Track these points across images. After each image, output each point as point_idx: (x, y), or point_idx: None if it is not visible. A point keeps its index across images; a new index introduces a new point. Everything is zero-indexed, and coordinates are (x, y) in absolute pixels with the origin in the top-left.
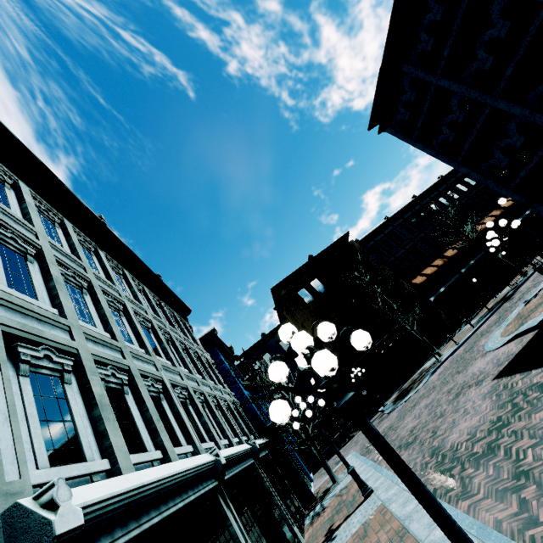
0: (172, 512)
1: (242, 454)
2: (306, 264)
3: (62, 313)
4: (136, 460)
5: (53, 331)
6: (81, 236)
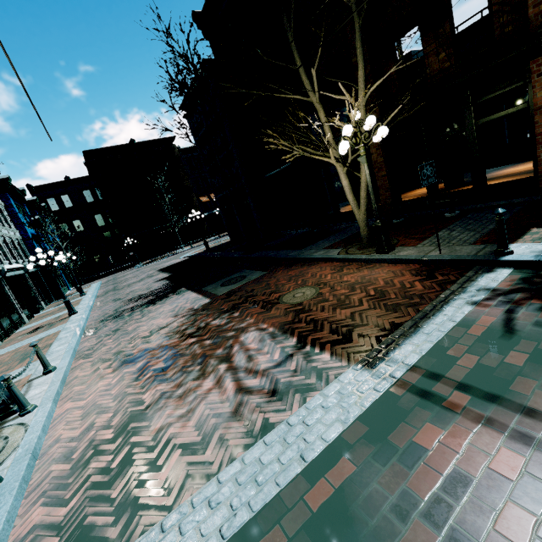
0: None
1: (17, 269)
2: (126, 145)
3: None
4: None
5: None
6: None
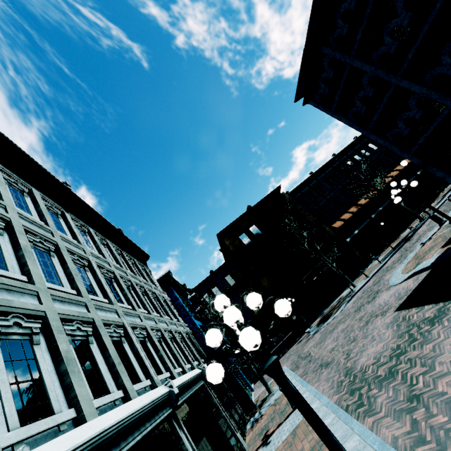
0: (131, 446)
1: (193, 379)
2: (245, 213)
3: (30, 279)
4: (99, 403)
5: (21, 298)
6: (48, 202)
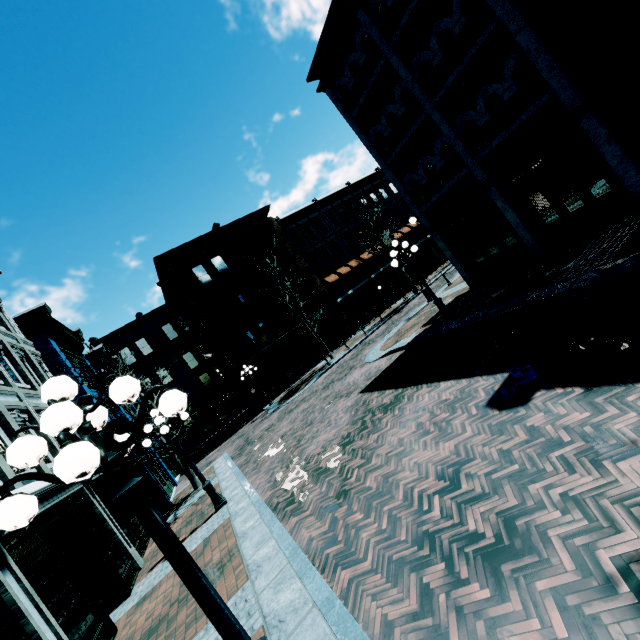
0: None
1: (58, 485)
2: (209, 234)
3: None
4: None
5: None
6: None
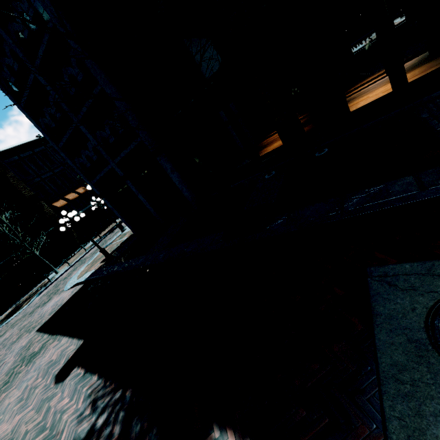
0: None
1: None
2: None
3: None
4: None
5: None
6: None
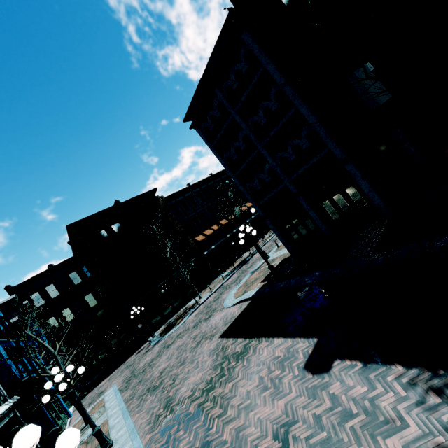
0: None
1: None
2: (111, 208)
3: None
4: None
5: None
6: None
